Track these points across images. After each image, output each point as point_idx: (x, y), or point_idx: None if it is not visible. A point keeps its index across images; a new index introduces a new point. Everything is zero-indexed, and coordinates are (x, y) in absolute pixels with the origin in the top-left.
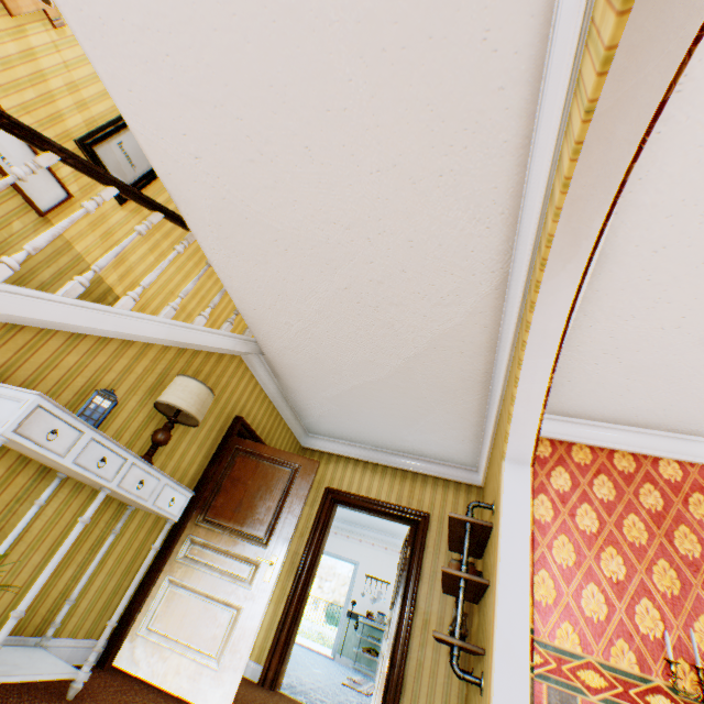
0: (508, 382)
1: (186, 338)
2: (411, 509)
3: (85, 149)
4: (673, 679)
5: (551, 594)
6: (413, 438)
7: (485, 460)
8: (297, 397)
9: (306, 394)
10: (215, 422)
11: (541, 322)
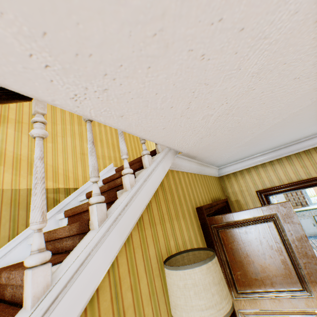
0: None
1: (134, 213)
2: None
3: None
4: None
5: None
6: None
7: None
8: (210, 159)
9: (218, 153)
10: (193, 230)
11: None
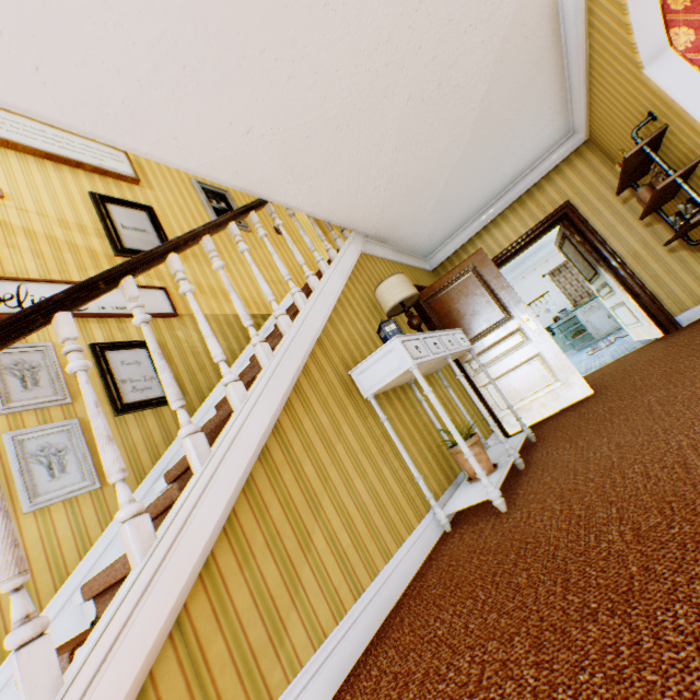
0: (594, 8)
1: (345, 270)
2: (552, 214)
3: (124, 254)
4: None
5: None
6: (508, 169)
7: (583, 112)
8: (406, 241)
9: (412, 231)
10: None
11: None
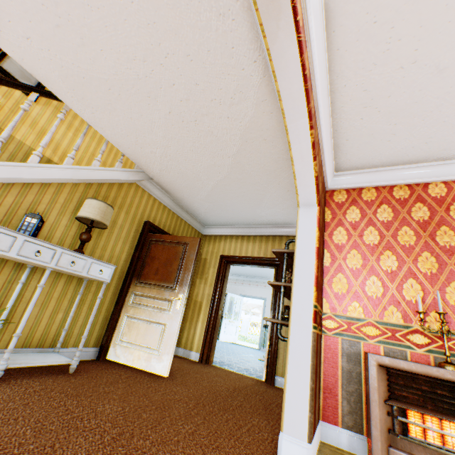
0: None
1: (88, 176)
2: (273, 258)
3: None
4: (421, 322)
5: (345, 287)
6: (265, 213)
7: None
8: (186, 204)
9: (189, 200)
10: (130, 227)
11: (286, 88)
